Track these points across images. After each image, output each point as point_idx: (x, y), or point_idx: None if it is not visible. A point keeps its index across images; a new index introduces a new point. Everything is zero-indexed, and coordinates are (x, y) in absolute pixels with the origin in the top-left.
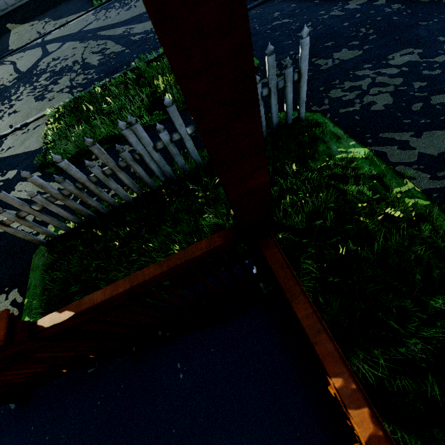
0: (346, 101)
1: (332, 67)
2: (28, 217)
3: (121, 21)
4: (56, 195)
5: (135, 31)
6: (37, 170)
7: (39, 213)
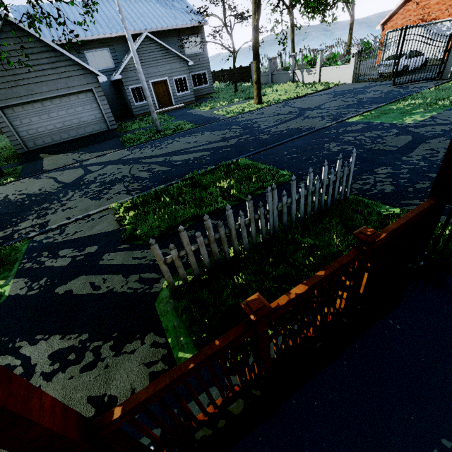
0: (366, 189)
1: None
2: (131, 277)
3: (158, 154)
4: (211, 238)
5: (174, 160)
6: (124, 243)
7: (192, 254)
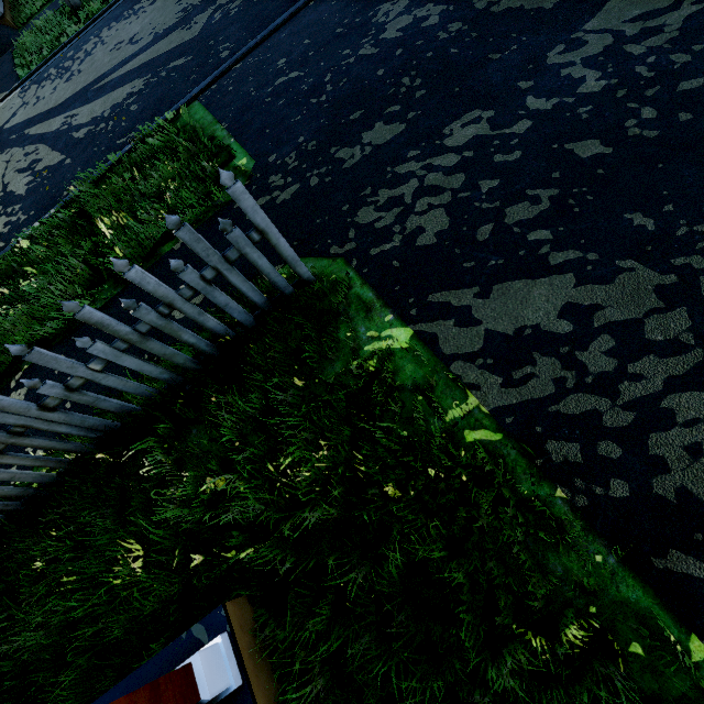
0: (381, 231)
1: (361, 163)
2: None
3: (58, 105)
4: None
5: (78, 121)
6: None
7: None
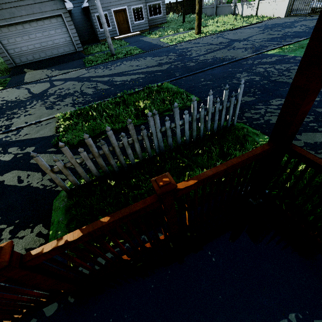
0: (255, 118)
1: (242, 103)
2: (47, 175)
3: (106, 75)
4: (95, 153)
5: (116, 80)
6: (53, 147)
7: (78, 165)
